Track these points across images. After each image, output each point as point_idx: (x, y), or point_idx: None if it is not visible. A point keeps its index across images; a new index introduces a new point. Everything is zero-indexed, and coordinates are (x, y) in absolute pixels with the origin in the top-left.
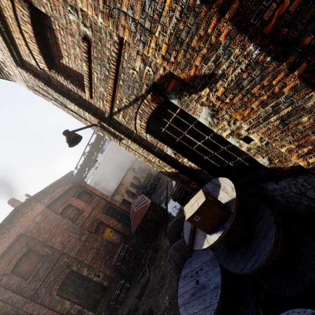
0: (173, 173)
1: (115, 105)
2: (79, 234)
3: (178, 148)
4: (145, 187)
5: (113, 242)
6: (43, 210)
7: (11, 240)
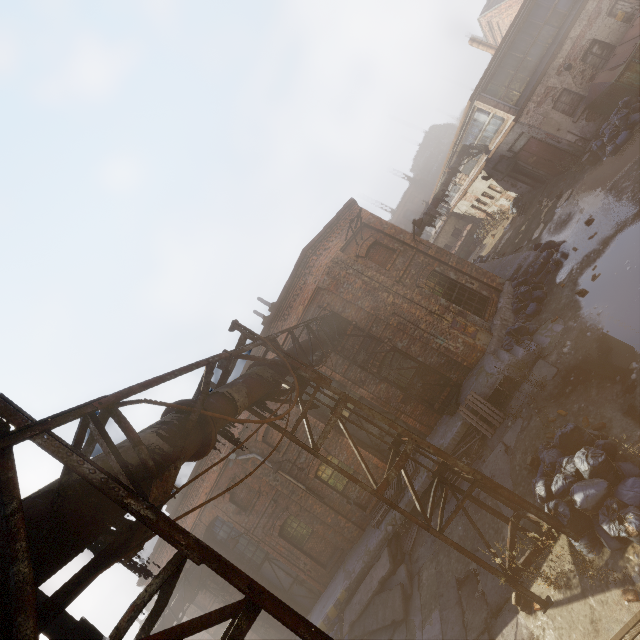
0: None
1: None
2: None
3: None
4: None
5: None
6: None
7: None
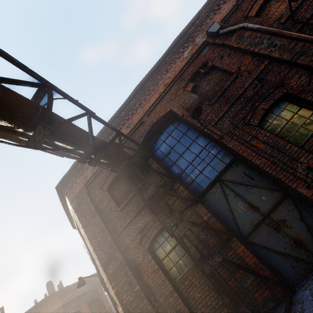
0: None
1: None
2: None
3: None
4: None
5: None
6: (59, 308)
7: None
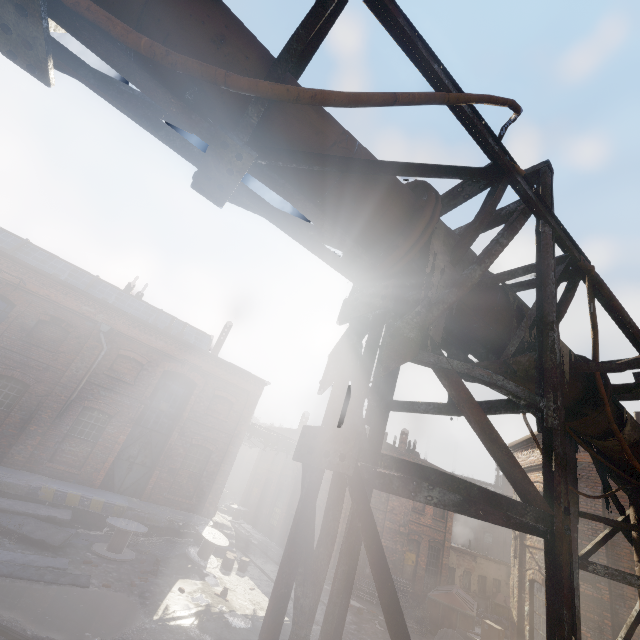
0: (514, 620)
1: (532, 549)
2: (404, 522)
3: (533, 617)
4: (489, 610)
5: (404, 569)
6: None
7: None
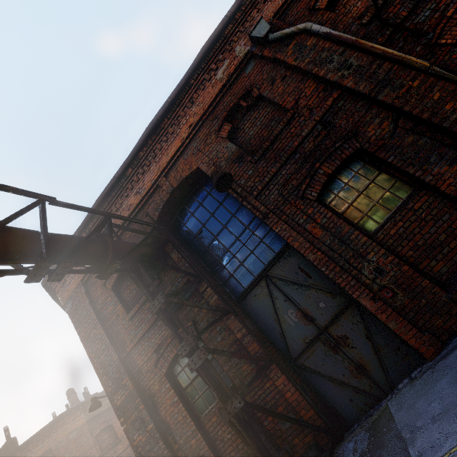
0: None
1: None
2: None
3: None
4: None
5: None
6: (82, 424)
7: (40, 453)
